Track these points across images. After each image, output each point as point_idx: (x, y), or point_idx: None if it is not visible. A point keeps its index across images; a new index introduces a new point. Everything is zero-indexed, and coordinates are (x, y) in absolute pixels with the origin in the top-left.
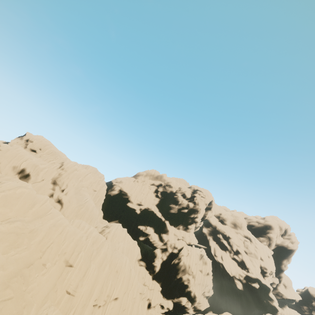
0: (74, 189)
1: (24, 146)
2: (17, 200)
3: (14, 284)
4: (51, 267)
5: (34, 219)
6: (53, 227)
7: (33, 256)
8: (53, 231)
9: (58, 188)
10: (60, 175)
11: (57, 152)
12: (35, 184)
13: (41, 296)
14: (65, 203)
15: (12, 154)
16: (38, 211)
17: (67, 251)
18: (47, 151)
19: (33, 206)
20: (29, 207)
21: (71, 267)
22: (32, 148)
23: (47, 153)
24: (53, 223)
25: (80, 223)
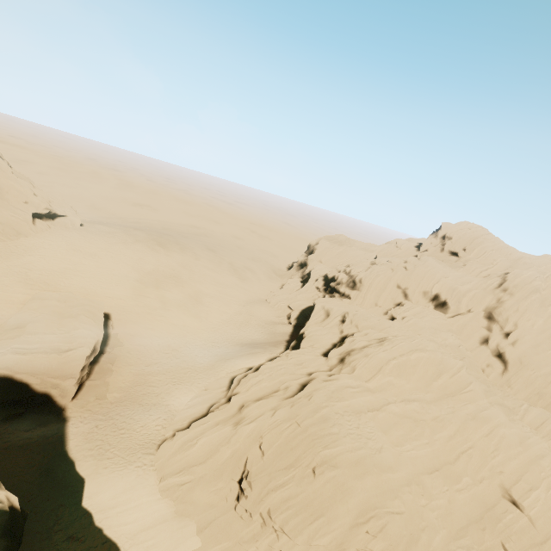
0: (531, 334)
1: (440, 249)
2: (414, 367)
3: (405, 495)
4: (473, 486)
5: (440, 397)
6: (470, 421)
7: (439, 457)
8: (471, 427)
9: (497, 329)
10: (499, 304)
11: (496, 249)
12: (455, 319)
13: (454, 521)
14: (510, 362)
15: (419, 274)
16: (446, 385)
17: (505, 470)
18: (475, 252)
19: (439, 377)
20: (433, 378)
21: (512, 506)
22: (451, 250)
23: (476, 256)
24: (471, 413)
25: (544, 419)
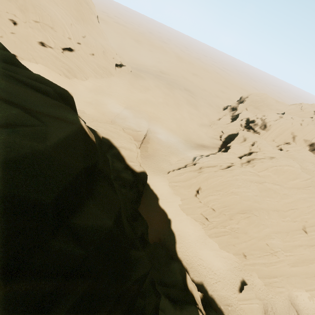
0: None
1: None
2: (284, 172)
3: (260, 212)
4: (290, 222)
5: (291, 187)
6: (301, 200)
7: (279, 207)
8: (301, 202)
9: None
10: None
11: None
12: None
13: (276, 228)
14: None
15: (308, 129)
16: (297, 184)
17: (308, 221)
18: None
19: (294, 180)
20: (291, 179)
21: (304, 233)
22: None
23: None
24: (304, 197)
25: None
